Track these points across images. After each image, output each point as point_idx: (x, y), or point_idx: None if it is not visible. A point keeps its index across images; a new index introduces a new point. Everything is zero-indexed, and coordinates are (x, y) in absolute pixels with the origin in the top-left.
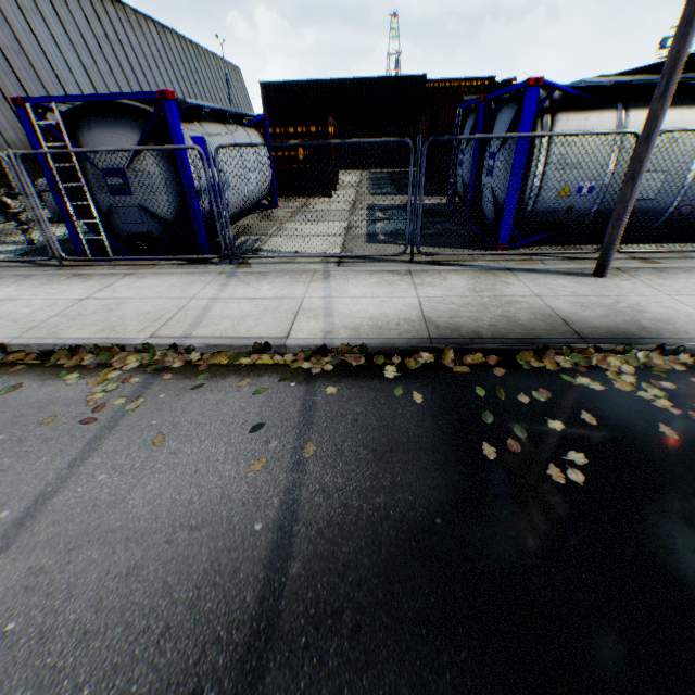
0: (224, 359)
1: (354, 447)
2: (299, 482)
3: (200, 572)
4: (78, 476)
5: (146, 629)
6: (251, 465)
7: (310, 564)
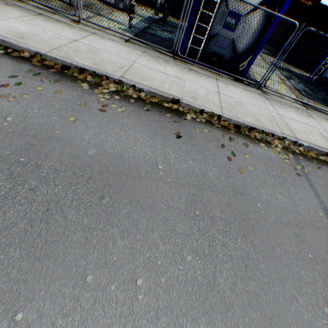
0: (313, 154)
1: None
2: None
3: None
4: (324, 202)
5: None
6: None
7: None
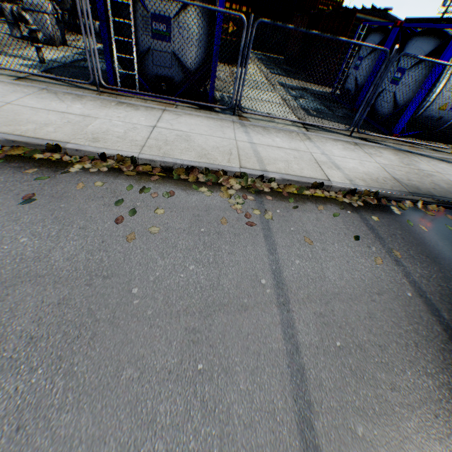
0: (294, 190)
1: (415, 254)
2: (406, 272)
3: (404, 317)
4: (282, 260)
5: (406, 345)
6: (375, 260)
7: (449, 314)
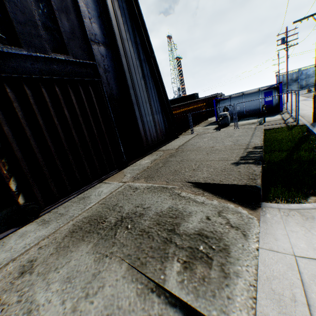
0: None
1: None
2: None
3: None
4: None
5: None
6: None
7: None
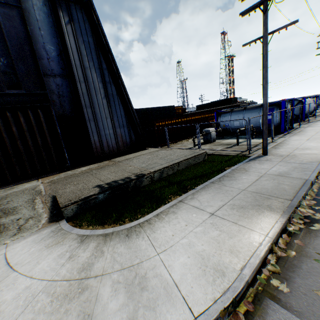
0: None
1: None
2: None
3: None
4: None
5: None
6: None
7: None
